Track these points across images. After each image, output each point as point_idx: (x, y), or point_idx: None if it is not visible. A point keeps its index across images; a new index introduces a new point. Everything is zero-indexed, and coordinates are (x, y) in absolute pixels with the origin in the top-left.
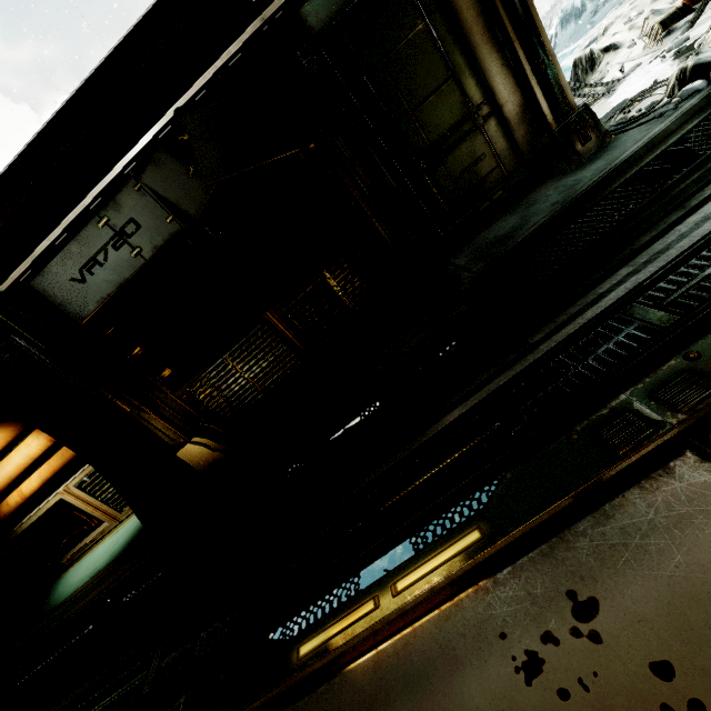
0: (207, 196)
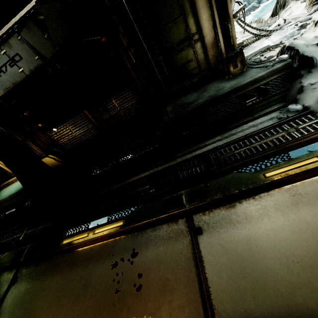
0: (54, 50)
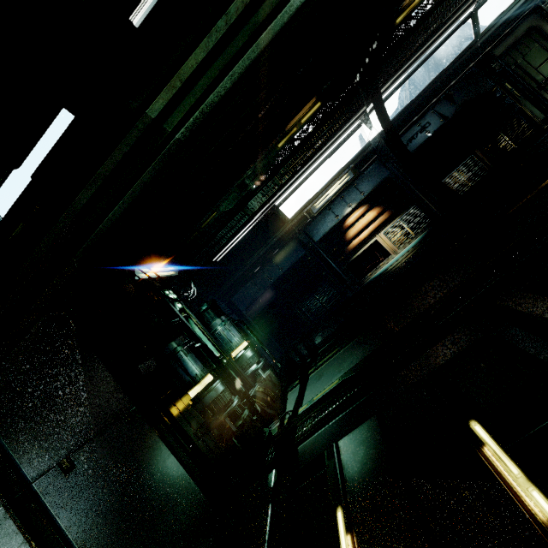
0: (455, 110)
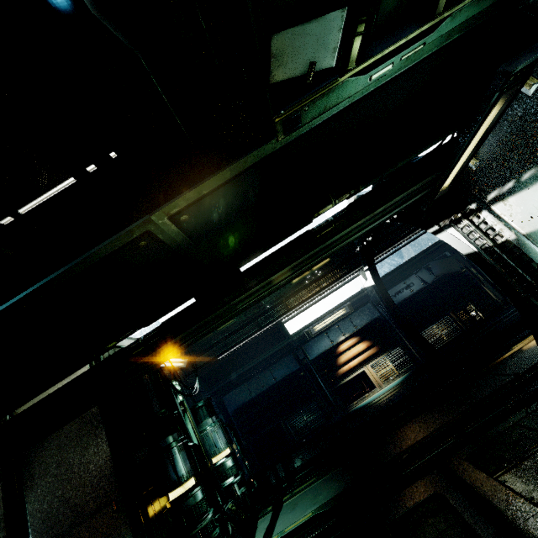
0: (433, 279)
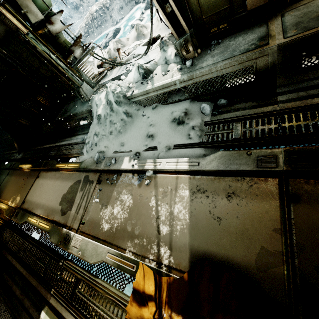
0: None
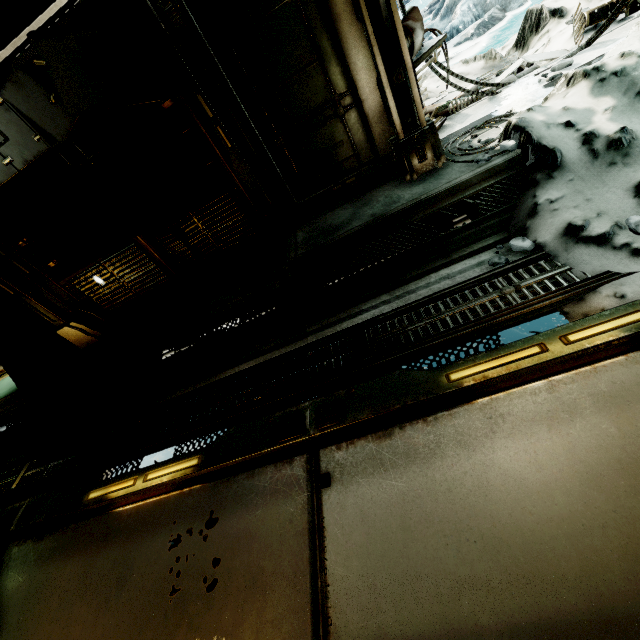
0: (71, 124)
